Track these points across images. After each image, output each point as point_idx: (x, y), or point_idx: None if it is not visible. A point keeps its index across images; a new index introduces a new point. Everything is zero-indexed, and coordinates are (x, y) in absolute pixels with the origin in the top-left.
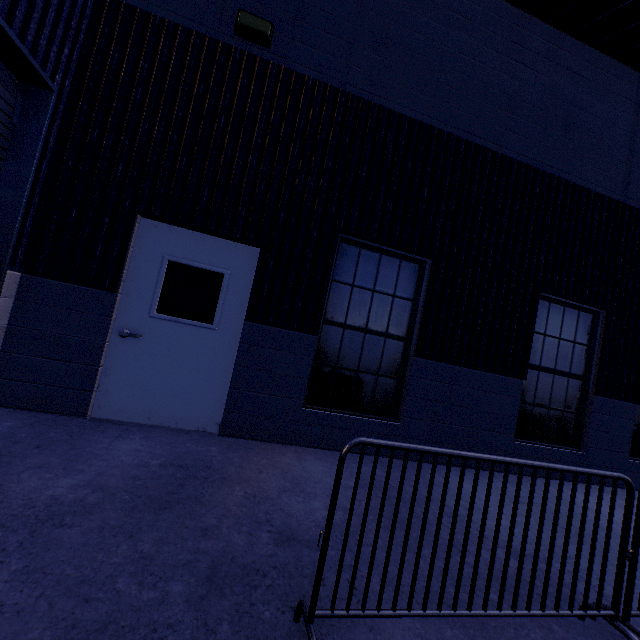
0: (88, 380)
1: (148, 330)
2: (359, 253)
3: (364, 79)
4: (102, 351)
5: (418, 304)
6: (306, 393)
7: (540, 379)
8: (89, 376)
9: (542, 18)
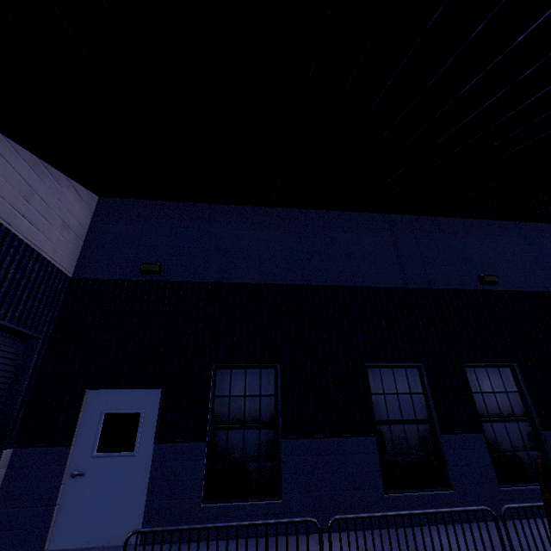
0: (47, 518)
1: (91, 467)
2: (231, 372)
3: (216, 272)
4: (58, 492)
5: (278, 397)
6: (204, 491)
7: (393, 431)
8: (48, 515)
9: (314, 209)
